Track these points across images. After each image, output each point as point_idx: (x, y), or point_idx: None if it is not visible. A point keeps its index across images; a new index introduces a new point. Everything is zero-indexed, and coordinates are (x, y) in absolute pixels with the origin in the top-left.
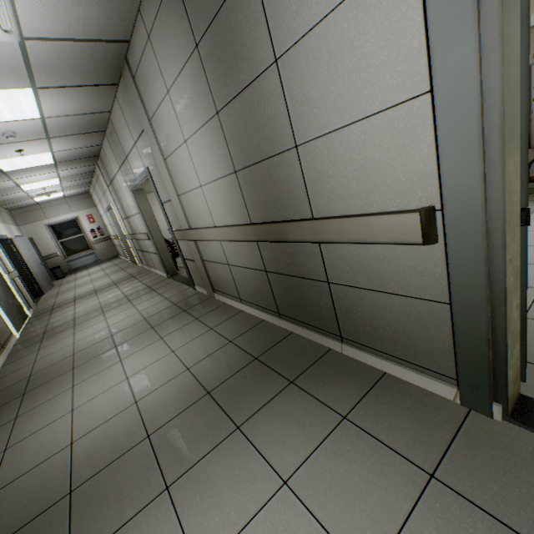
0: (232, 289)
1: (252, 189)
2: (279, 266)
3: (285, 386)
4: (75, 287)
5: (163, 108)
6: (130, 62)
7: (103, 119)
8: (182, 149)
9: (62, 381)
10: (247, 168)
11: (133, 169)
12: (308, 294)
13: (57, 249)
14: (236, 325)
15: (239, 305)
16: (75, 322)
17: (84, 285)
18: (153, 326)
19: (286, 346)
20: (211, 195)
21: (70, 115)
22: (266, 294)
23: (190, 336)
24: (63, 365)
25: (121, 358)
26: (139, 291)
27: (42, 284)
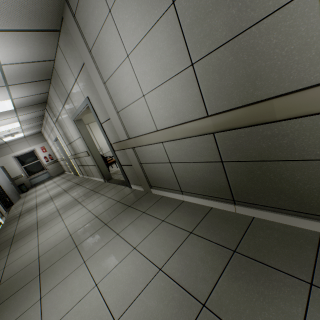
0: (172, 184)
1: (215, 77)
2: (245, 153)
3: (308, 292)
4: (36, 196)
5: (103, 31)
6: (70, 1)
7: (48, 68)
8: (123, 66)
9: (29, 292)
10: (211, 54)
11: (75, 103)
12: (289, 177)
13: (21, 172)
14: (186, 215)
15: (179, 197)
16: (38, 225)
17: (42, 194)
18: (106, 223)
19: (260, 234)
20: (155, 101)
21: (22, 63)
22: (218, 183)
23: (145, 230)
24: (30, 271)
25: (84, 259)
26: (85, 194)
27: (12, 197)
